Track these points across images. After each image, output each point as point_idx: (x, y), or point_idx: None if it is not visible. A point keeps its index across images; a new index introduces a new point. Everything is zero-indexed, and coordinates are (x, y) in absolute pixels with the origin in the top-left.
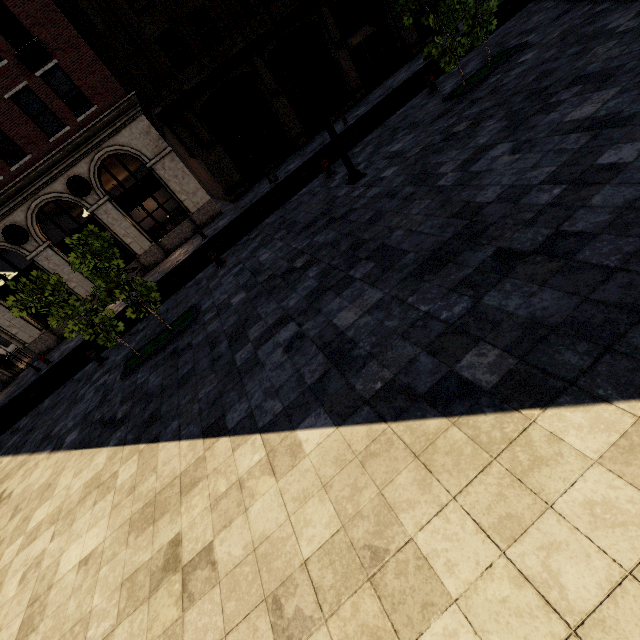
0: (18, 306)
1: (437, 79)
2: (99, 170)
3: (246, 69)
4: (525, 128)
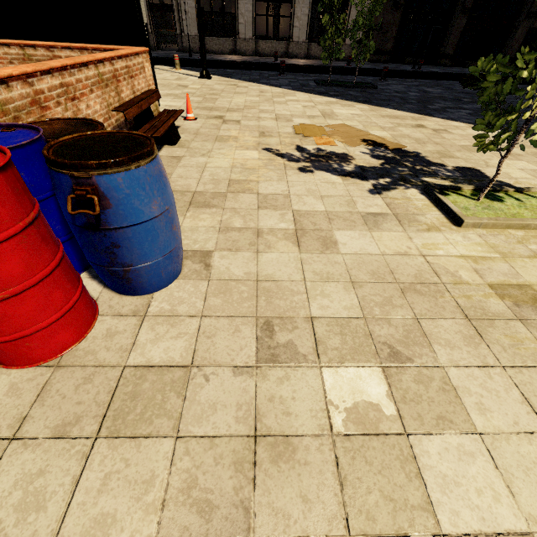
0: None
1: None
2: None
3: None
4: None
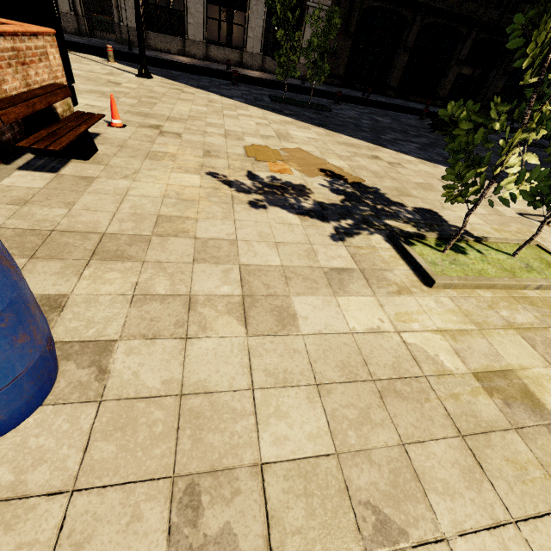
0: (280, 5)
1: None
2: None
3: (409, 16)
4: (545, 165)
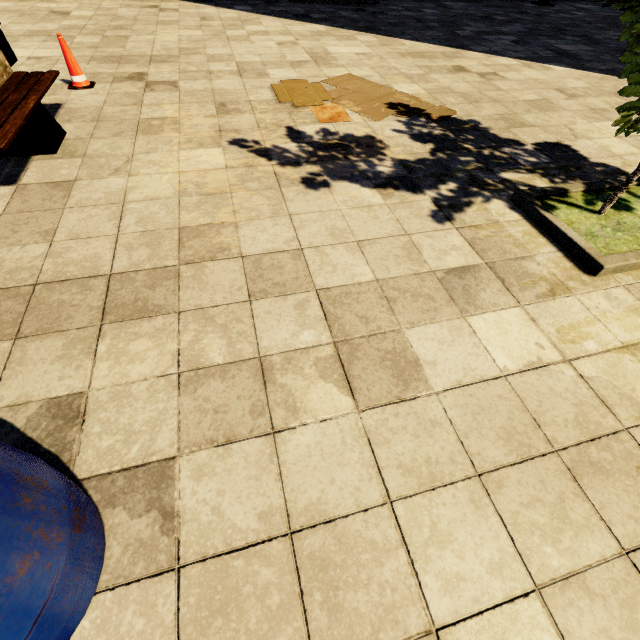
0: None
1: None
2: None
3: None
4: None
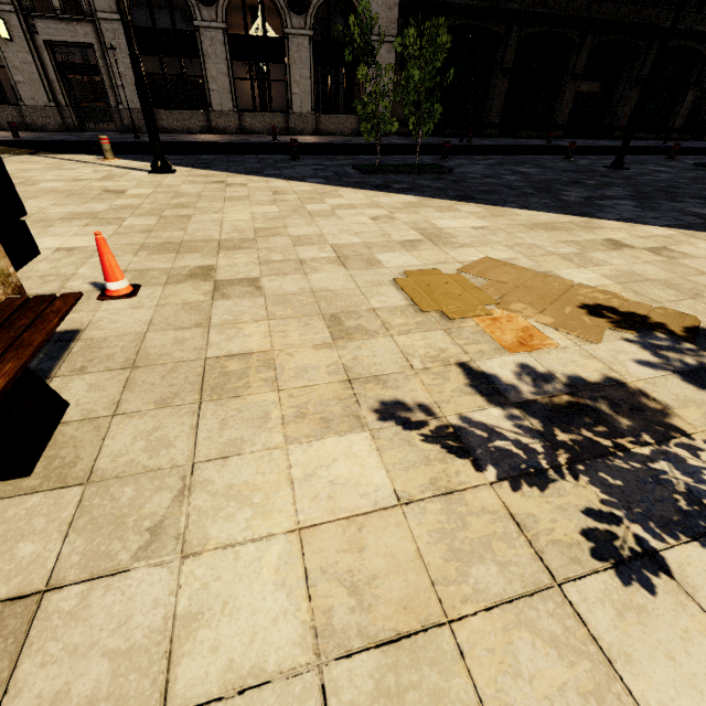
0: (358, 29)
1: (667, 155)
2: (323, 2)
3: (501, 30)
4: None
